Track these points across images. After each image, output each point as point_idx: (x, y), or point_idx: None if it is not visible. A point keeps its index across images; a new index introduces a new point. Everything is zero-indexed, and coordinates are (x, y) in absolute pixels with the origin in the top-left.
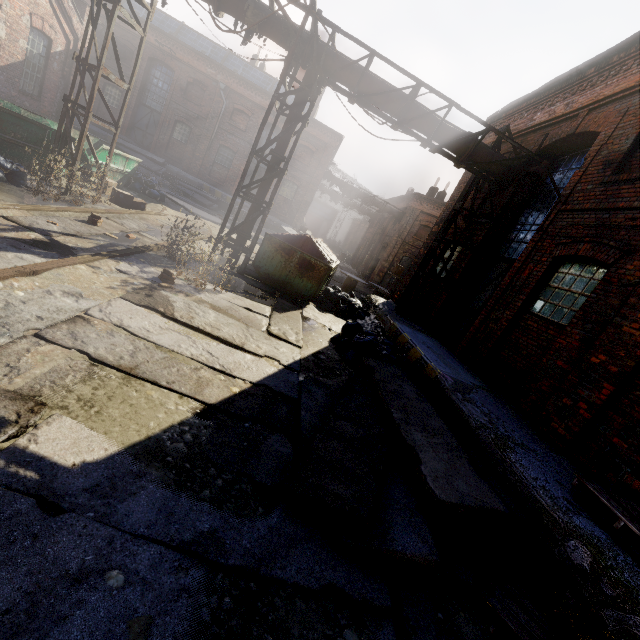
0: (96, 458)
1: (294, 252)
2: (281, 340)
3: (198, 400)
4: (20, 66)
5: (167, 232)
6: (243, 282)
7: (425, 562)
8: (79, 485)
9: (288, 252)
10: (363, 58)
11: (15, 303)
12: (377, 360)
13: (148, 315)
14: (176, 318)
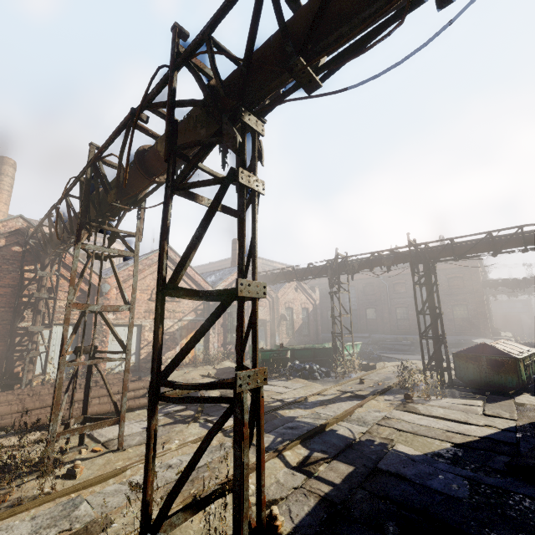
0: (418, 454)
1: (479, 358)
2: (496, 417)
3: (450, 442)
4: (301, 325)
5: (394, 376)
6: (455, 391)
7: None
8: (417, 458)
9: (475, 359)
10: (447, 244)
11: (363, 416)
12: None
13: (409, 414)
14: (422, 413)
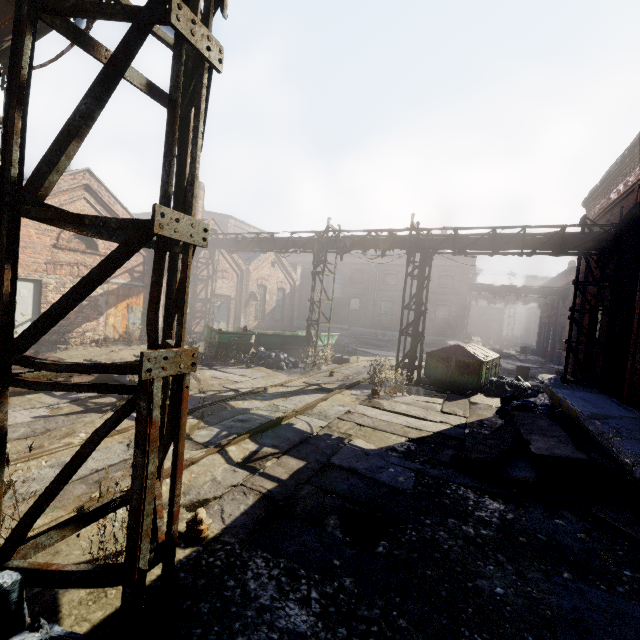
0: (374, 448)
1: (450, 358)
2: (451, 415)
3: (406, 437)
4: (274, 308)
5: (365, 371)
6: (420, 389)
7: (529, 479)
8: (372, 452)
9: (446, 360)
10: (450, 234)
11: (326, 410)
12: (521, 412)
13: (373, 409)
14: (386, 409)
